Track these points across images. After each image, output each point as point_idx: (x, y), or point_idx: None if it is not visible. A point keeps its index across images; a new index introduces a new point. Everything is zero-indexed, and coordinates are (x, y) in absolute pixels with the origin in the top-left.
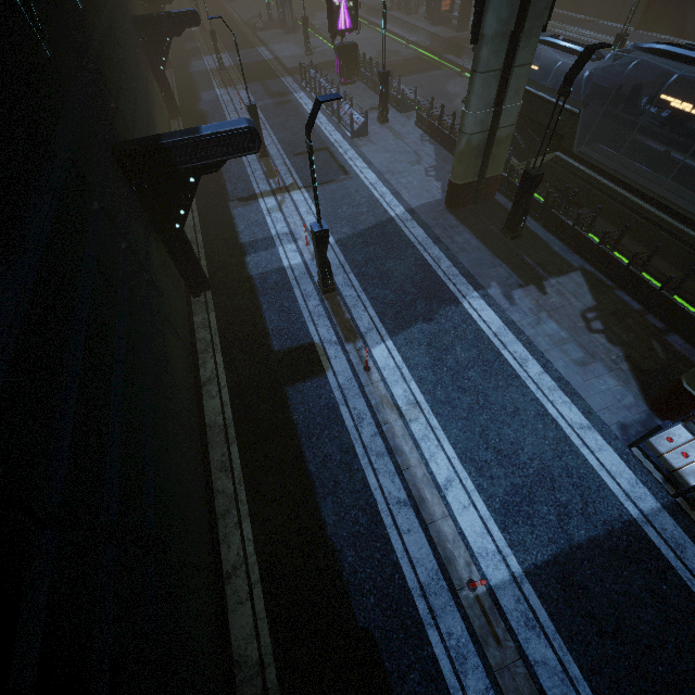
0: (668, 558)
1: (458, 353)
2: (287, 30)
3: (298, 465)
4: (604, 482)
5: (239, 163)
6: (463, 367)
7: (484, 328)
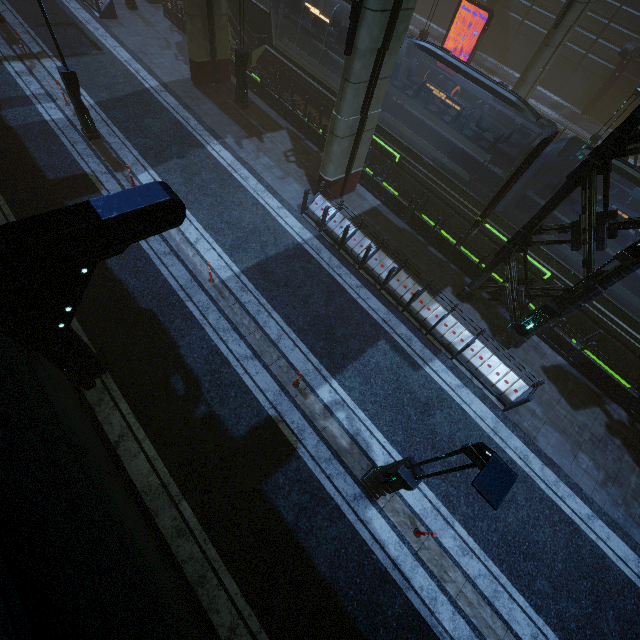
0: (313, 255)
1: (204, 176)
2: None
3: None
4: (287, 230)
5: None
6: (207, 183)
7: (222, 161)
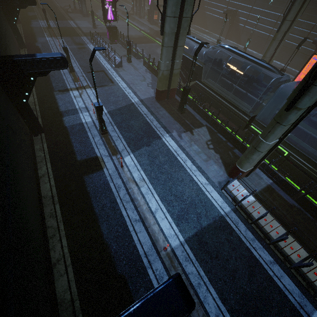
0: (233, 227)
1: (160, 158)
2: (83, 15)
3: (90, 210)
4: (213, 203)
5: (59, 73)
6: (162, 164)
7: (171, 148)
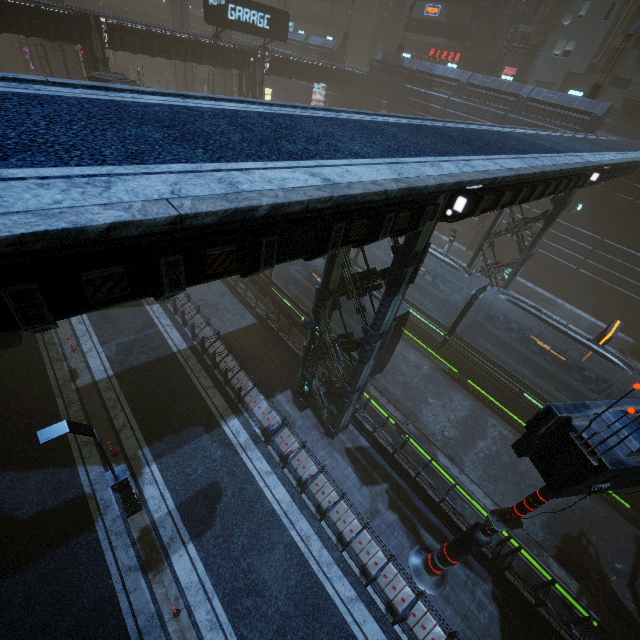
0: None
1: None
2: (21, 69)
3: None
4: None
5: None
6: None
7: None
